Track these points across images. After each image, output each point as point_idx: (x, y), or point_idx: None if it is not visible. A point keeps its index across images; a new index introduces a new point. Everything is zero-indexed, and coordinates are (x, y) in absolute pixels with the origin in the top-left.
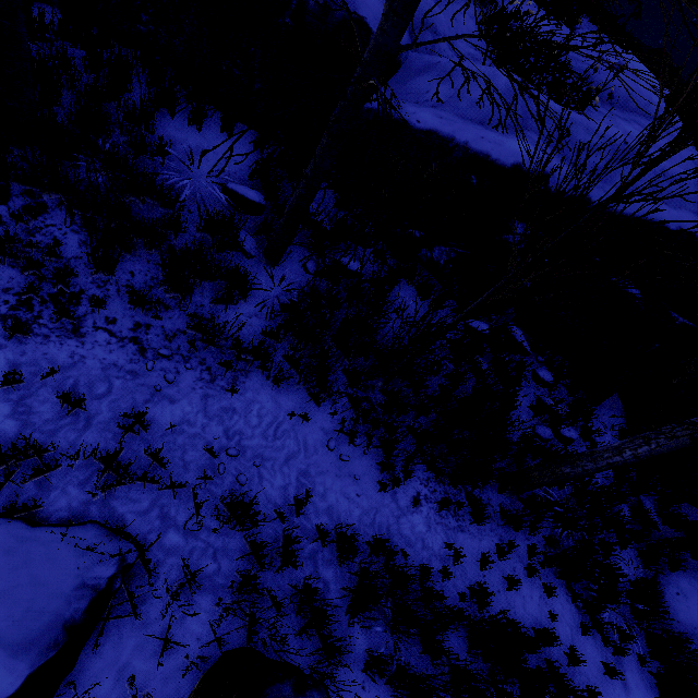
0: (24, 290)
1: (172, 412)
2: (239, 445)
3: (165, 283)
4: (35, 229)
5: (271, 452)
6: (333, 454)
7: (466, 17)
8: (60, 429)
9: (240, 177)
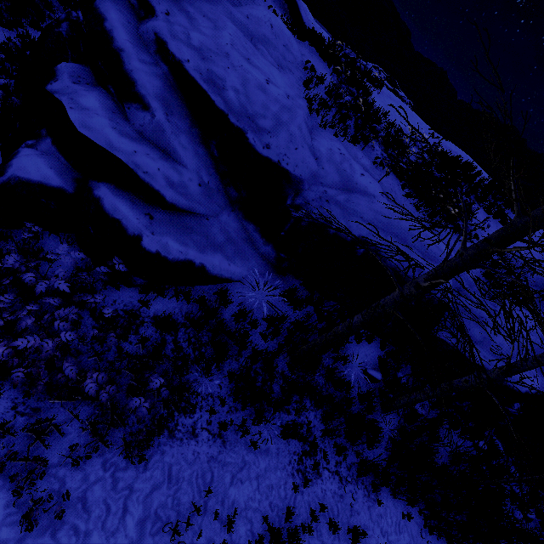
0: (299, 451)
1: (360, 521)
2: (388, 540)
3: (346, 435)
4: (300, 413)
5: (400, 543)
6: (424, 541)
7: None
8: (332, 543)
9: (370, 363)
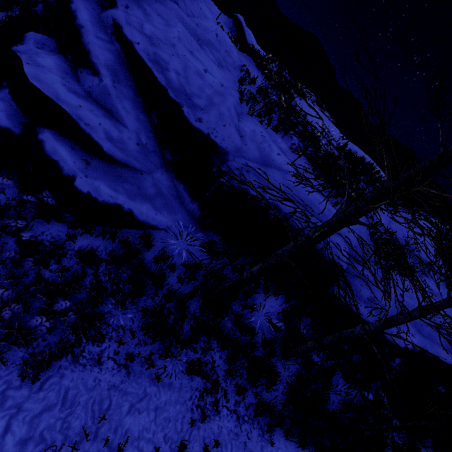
0: (201, 388)
1: None
2: None
3: (248, 377)
4: (206, 352)
5: None
6: None
7: (362, 227)
8: None
9: (275, 313)
